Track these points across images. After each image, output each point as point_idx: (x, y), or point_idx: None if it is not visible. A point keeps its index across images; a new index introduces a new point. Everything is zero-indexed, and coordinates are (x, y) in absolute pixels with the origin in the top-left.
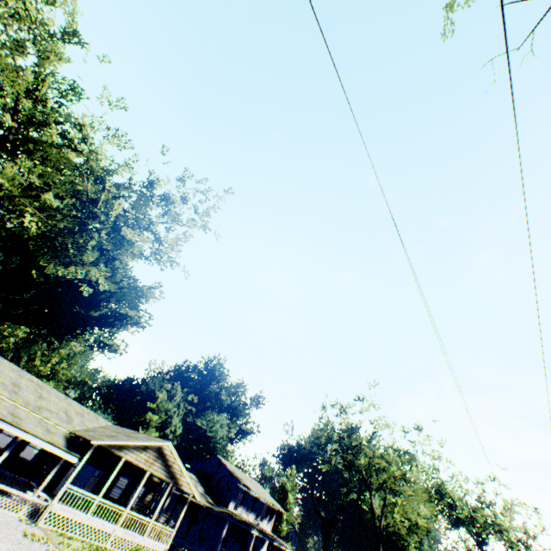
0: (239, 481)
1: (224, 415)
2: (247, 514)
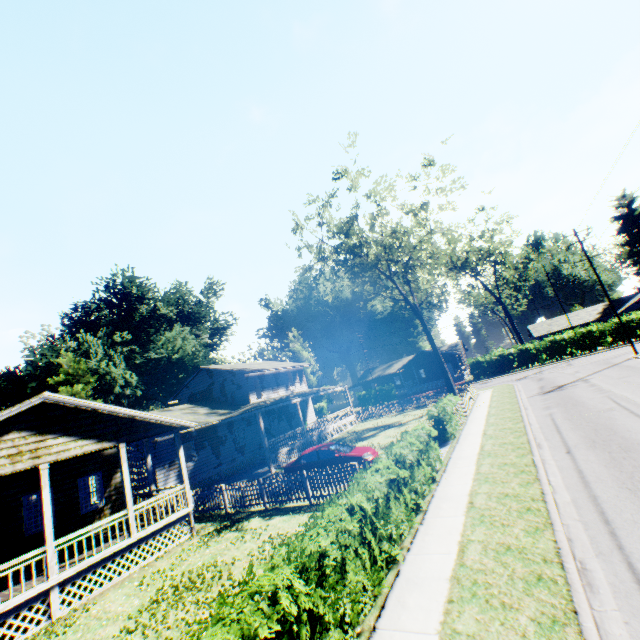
0: (246, 372)
1: (178, 326)
2: (276, 393)
